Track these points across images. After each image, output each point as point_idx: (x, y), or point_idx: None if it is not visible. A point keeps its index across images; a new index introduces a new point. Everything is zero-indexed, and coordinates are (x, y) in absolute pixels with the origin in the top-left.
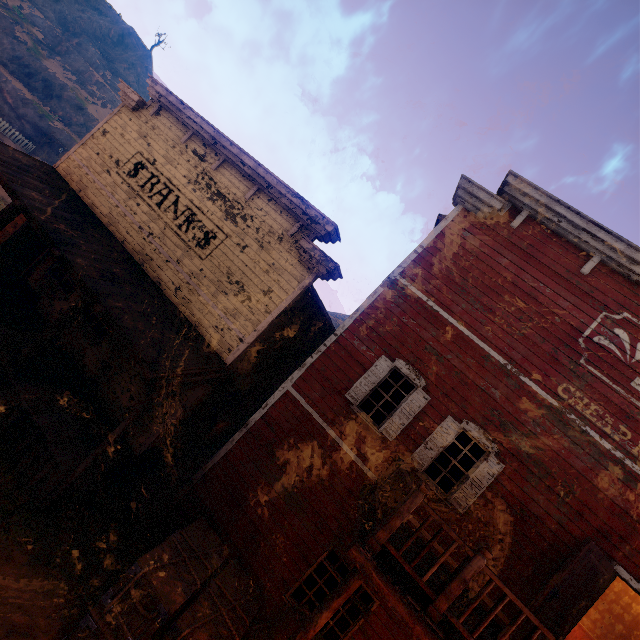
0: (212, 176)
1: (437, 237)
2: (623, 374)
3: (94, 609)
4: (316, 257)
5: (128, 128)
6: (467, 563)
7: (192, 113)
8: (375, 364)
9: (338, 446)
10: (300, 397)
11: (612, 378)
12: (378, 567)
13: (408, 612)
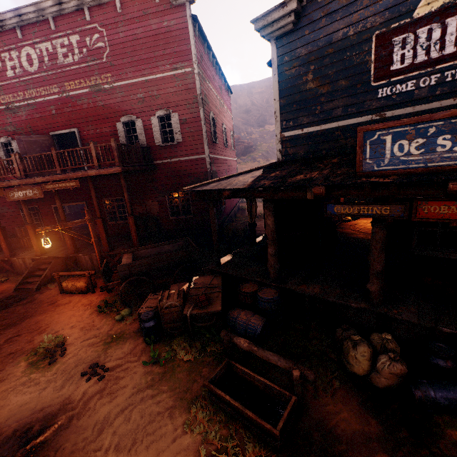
0: None
1: None
2: (4, 76)
3: None
4: None
5: None
6: None
7: None
8: None
9: None
10: None
11: (4, 81)
12: None
13: None
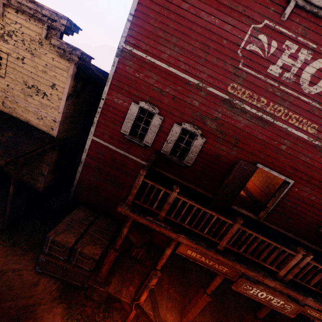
0: None
1: (139, 1)
2: (263, 66)
3: (41, 255)
4: (66, 50)
5: None
6: (169, 196)
7: None
8: (130, 109)
9: (127, 157)
10: (100, 140)
11: (257, 71)
12: (131, 211)
13: (148, 222)
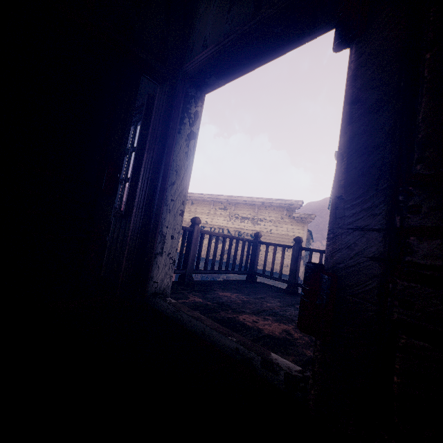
0: (235, 213)
1: None
2: None
3: None
4: (304, 217)
5: (185, 217)
6: None
7: (209, 195)
8: None
9: None
10: None
11: None
12: None
13: None
